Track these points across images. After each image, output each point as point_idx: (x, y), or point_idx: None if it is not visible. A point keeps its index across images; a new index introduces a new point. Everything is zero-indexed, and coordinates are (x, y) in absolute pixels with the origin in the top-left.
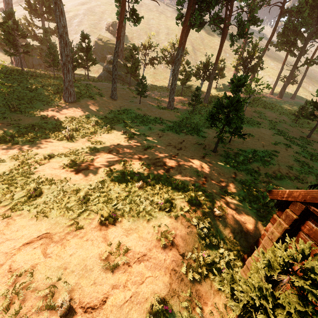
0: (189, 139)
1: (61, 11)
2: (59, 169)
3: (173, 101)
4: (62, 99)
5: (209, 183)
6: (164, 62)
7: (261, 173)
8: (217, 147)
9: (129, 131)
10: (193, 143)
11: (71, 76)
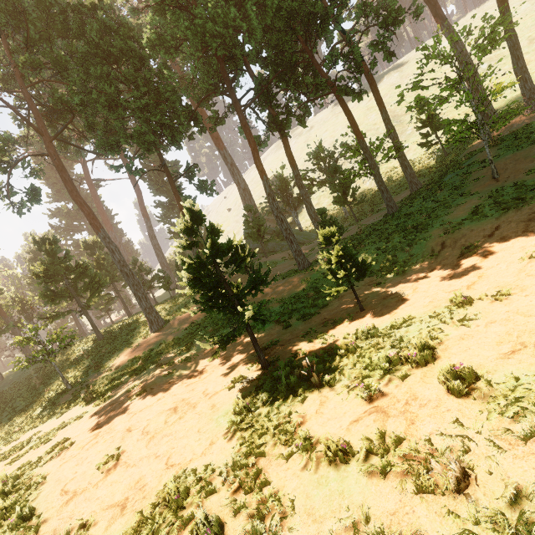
0: (261, 340)
1: (113, 250)
2: (4, 466)
3: (299, 255)
4: (150, 331)
5: (89, 496)
6: (317, 188)
7: (298, 434)
8: (297, 345)
9: (173, 358)
10: (252, 351)
11: (146, 303)
